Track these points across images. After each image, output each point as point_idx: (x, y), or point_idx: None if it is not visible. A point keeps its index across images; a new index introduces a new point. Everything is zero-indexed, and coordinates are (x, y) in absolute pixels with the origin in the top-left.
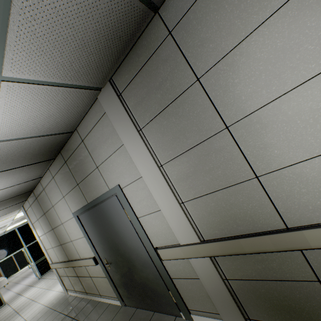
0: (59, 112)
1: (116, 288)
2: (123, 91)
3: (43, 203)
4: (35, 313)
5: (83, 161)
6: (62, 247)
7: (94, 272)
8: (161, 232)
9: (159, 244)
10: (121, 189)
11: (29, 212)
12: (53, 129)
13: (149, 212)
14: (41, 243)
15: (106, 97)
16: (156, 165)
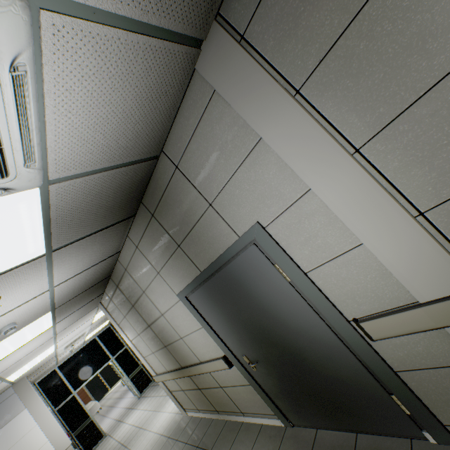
0: (139, 107)
1: (270, 399)
2: (247, 26)
3: (129, 291)
4: (150, 446)
5: (182, 202)
6: (167, 349)
7: (226, 379)
8: (363, 289)
9: (360, 312)
10: (264, 229)
11: (111, 309)
12: (131, 151)
13: (330, 257)
14: (135, 349)
15: (212, 58)
16: (346, 152)
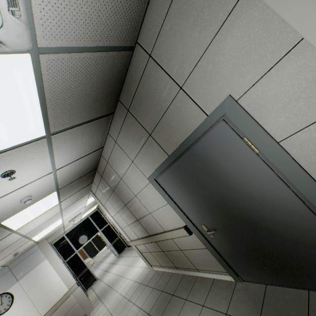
0: None
1: (224, 260)
2: None
3: (110, 179)
4: (127, 288)
5: (154, 92)
6: (139, 222)
7: (186, 244)
8: None
9: None
10: (236, 101)
11: (98, 194)
12: (110, 32)
13: (313, 120)
14: (115, 223)
15: None
16: None
